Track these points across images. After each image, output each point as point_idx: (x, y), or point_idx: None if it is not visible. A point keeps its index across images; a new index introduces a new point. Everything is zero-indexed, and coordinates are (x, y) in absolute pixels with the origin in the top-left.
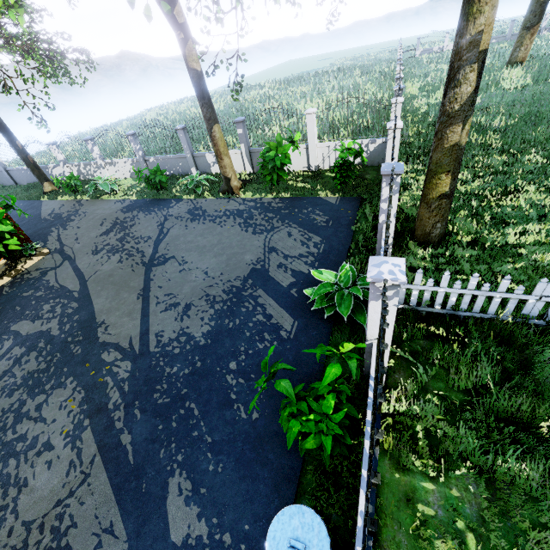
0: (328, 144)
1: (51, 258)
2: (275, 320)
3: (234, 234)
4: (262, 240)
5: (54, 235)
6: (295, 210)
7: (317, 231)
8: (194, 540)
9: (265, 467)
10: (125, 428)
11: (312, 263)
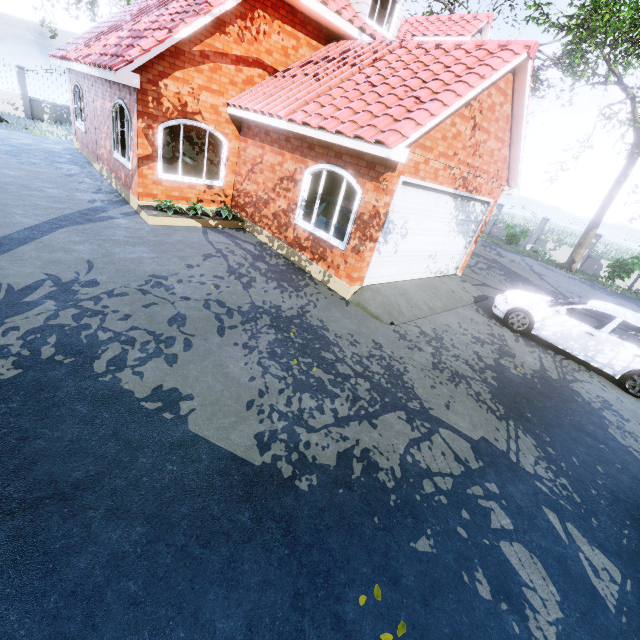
0: None
1: None
2: None
3: (586, 287)
4: (611, 298)
5: None
6: (628, 299)
7: None
8: None
9: None
10: None
11: None
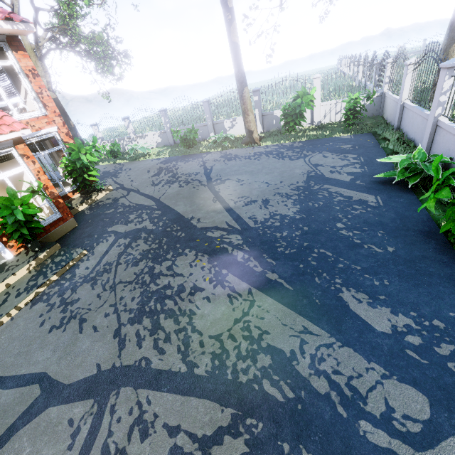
0: (330, 102)
1: (117, 192)
2: (356, 198)
3: (273, 162)
4: (302, 162)
5: (110, 181)
6: (317, 145)
7: (349, 152)
8: (403, 328)
9: (432, 277)
10: (266, 270)
11: (361, 167)
